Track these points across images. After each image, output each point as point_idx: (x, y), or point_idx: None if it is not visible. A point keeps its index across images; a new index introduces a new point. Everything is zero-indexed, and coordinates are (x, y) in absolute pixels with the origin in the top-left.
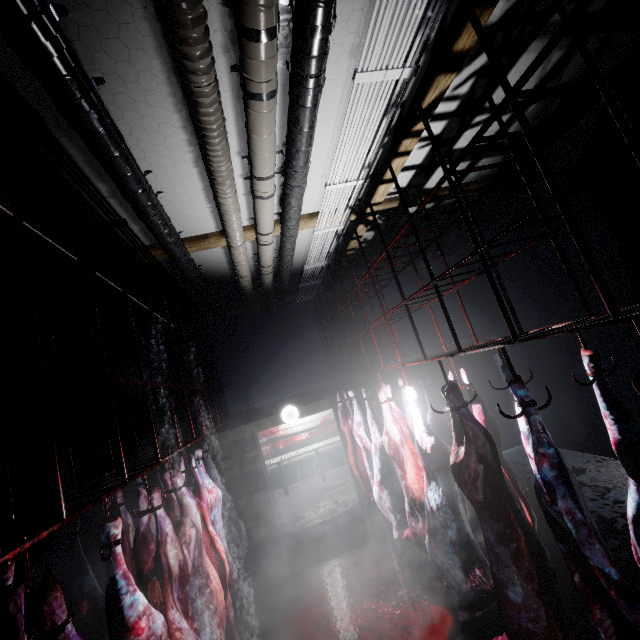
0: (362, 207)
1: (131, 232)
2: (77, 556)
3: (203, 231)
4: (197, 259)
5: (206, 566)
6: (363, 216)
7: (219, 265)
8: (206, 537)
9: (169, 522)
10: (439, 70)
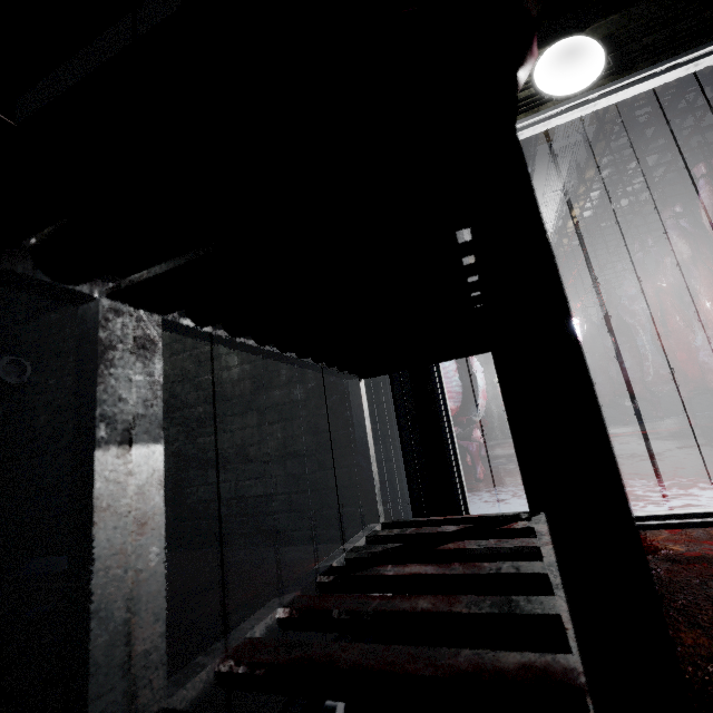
0: (563, 230)
1: None
2: None
3: None
4: None
5: None
6: (564, 234)
7: None
8: None
9: None
10: (581, 184)
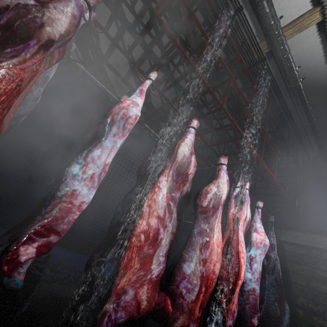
0: None
1: (245, 18)
2: (155, 146)
3: (299, 12)
4: (295, 58)
5: (214, 224)
6: None
7: (317, 66)
8: (236, 245)
9: (193, 137)
10: None
